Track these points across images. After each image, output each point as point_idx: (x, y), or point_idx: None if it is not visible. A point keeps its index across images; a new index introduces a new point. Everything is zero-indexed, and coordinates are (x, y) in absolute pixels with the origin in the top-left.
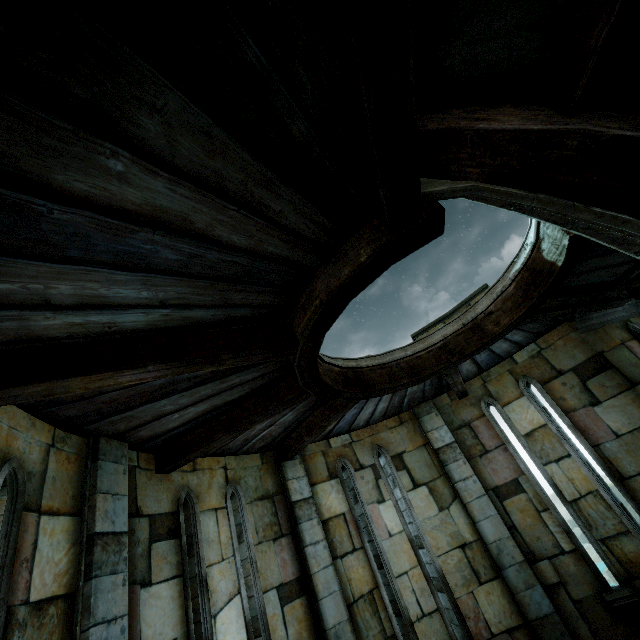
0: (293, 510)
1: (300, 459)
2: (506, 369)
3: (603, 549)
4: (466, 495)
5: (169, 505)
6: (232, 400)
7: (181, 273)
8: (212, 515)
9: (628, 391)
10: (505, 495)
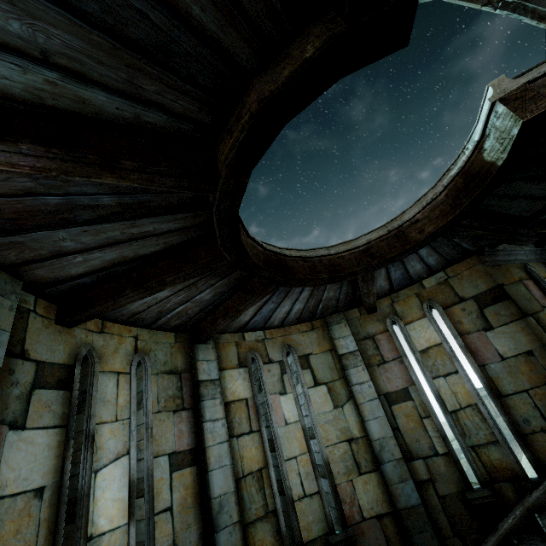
0: (198, 388)
1: (213, 345)
2: (414, 292)
3: (472, 455)
4: (360, 397)
5: (65, 357)
6: (145, 255)
7: (68, 5)
8: (113, 377)
9: (519, 320)
10: (394, 401)
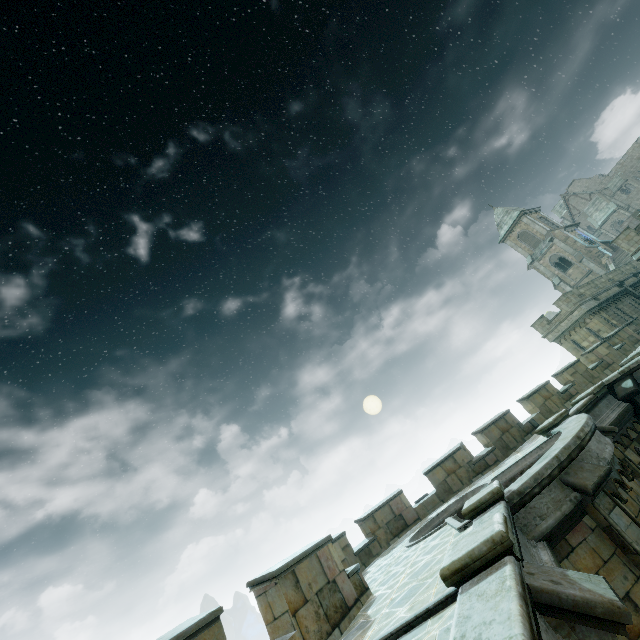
0: None
1: None
2: None
3: None
4: None
5: None
6: None
7: None
8: None
9: None
10: None
